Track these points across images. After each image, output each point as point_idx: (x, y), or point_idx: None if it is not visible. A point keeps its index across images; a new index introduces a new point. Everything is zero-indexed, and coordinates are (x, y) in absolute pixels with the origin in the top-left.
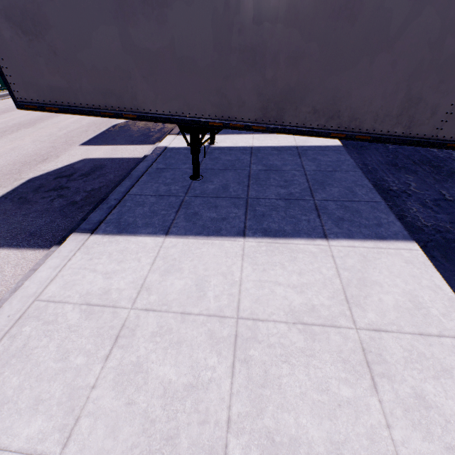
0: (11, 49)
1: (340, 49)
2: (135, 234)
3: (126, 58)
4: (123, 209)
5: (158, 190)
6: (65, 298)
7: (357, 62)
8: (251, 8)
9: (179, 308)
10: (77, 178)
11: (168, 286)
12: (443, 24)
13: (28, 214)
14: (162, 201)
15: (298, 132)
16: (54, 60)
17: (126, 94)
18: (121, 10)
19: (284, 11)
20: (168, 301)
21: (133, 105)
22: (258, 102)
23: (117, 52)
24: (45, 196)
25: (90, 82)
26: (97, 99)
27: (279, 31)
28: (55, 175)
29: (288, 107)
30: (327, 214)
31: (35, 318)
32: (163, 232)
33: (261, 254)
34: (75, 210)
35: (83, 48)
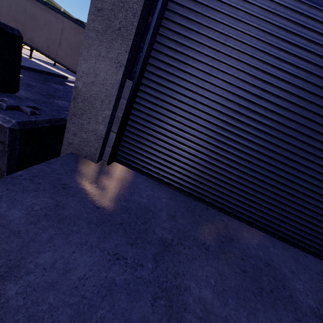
0: None
1: (32, 26)
2: None
3: None
4: None
5: None
6: None
7: (36, 31)
8: (15, 9)
9: None
10: None
11: None
12: (50, 30)
13: None
14: None
15: (25, 44)
16: None
17: None
18: None
19: (21, 13)
20: None
21: None
22: None
23: None
24: None
25: None
26: None
27: (20, 16)
28: None
29: (23, 36)
30: None
31: None
32: None
33: None
34: None
35: None
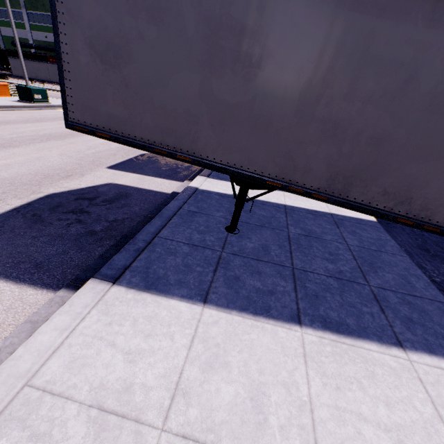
0: (82, 73)
1: (428, 140)
2: (166, 295)
3: (199, 104)
4: (152, 255)
5: (191, 238)
6: (69, 390)
7: (443, 156)
8: (345, 86)
9: (232, 443)
10: (99, 203)
11: (212, 394)
12: None
13: (38, 237)
14: (196, 253)
15: (362, 209)
16: (123, 92)
17: (187, 136)
18: (210, 61)
19: (380, 95)
20: (214, 424)
21: (190, 148)
22: (326, 171)
23: (192, 98)
24: (62, 218)
25: (153, 119)
26: (154, 135)
27: (368, 112)
28: (77, 195)
29: (357, 183)
30: (391, 309)
31: (20, 422)
32: (201, 298)
33: (328, 359)
34: (92, 242)
35: (158, 87)
